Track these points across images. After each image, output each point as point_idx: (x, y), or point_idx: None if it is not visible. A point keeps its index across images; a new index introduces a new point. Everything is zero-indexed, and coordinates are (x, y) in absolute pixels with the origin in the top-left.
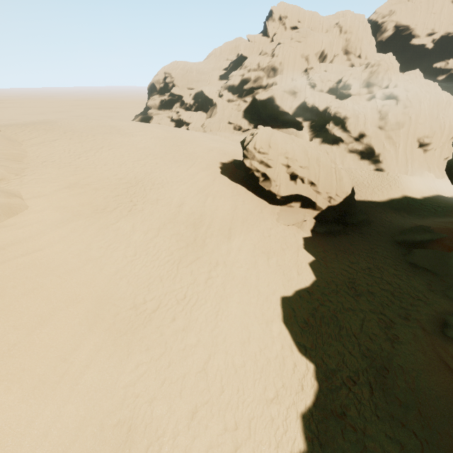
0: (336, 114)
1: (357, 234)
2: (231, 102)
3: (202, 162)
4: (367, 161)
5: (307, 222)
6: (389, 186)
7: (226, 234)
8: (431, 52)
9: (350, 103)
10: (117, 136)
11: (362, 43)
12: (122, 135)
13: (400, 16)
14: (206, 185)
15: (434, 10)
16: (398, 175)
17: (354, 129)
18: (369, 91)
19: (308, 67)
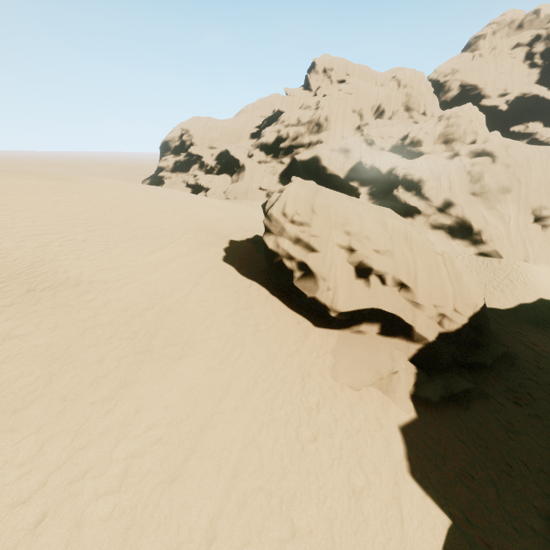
0: (406, 176)
1: (502, 394)
2: (263, 163)
3: (191, 239)
4: (461, 240)
5: (400, 375)
6: (510, 281)
7: (181, 459)
8: (505, 114)
9: (424, 162)
10: (41, 192)
11: (426, 99)
12: (57, 191)
13: (465, 75)
14: (179, 286)
15: (503, 69)
16: (518, 264)
17: (435, 195)
18: (448, 148)
19: (361, 124)
